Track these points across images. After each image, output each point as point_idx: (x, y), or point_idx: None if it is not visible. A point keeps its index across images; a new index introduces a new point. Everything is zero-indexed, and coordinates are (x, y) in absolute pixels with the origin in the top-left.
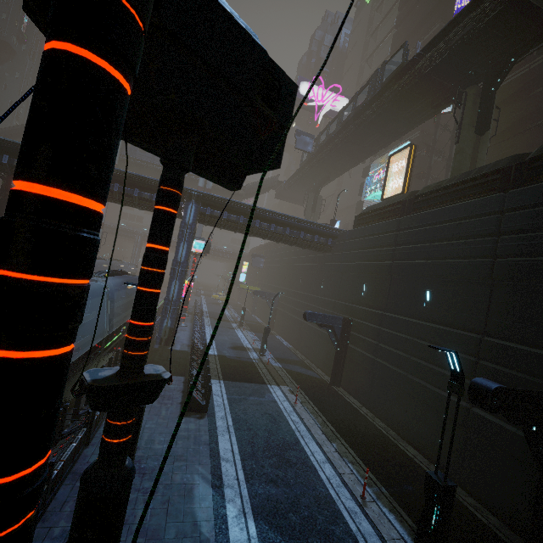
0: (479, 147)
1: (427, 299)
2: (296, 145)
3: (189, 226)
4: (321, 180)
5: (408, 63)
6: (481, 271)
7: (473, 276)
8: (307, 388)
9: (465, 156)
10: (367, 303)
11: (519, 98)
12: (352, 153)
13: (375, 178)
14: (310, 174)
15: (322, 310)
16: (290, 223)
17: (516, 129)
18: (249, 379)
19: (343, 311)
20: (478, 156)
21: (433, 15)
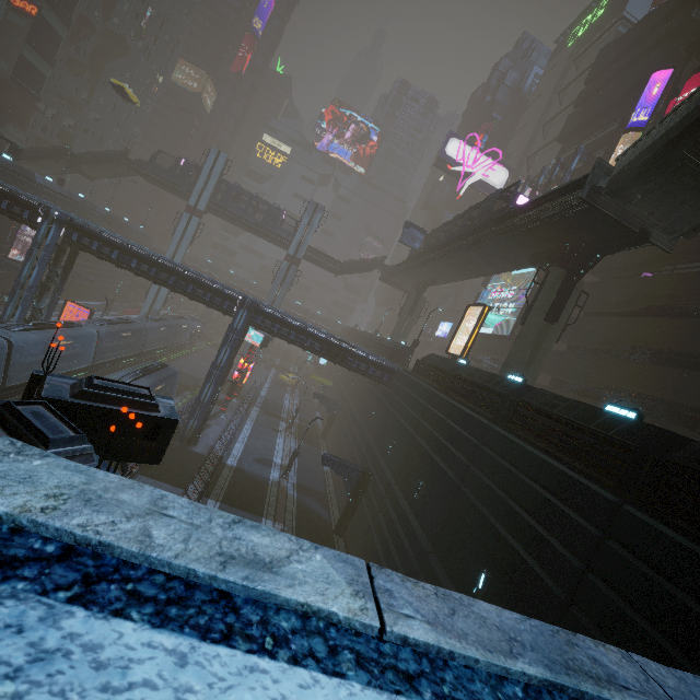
0: (547, 335)
1: (418, 490)
2: (401, 239)
3: (236, 332)
4: (427, 281)
5: (506, 213)
6: (450, 490)
7: (445, 491)
8: (304, 531)
9: (525, 343)
10: (388, 464)
11: (649, 269)
12: (458, 269)
13: (491, 295)
14: (415, 271)
15: (360, 448)
16: (345, 349)
17: (632, 305)
18: (248, 507)
19: (371, 460)
20: (542, 345)
21: (614, 110)
